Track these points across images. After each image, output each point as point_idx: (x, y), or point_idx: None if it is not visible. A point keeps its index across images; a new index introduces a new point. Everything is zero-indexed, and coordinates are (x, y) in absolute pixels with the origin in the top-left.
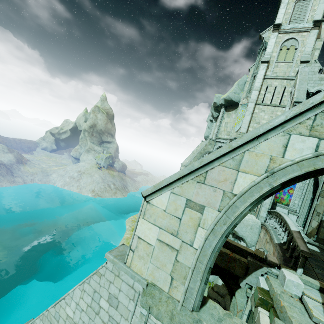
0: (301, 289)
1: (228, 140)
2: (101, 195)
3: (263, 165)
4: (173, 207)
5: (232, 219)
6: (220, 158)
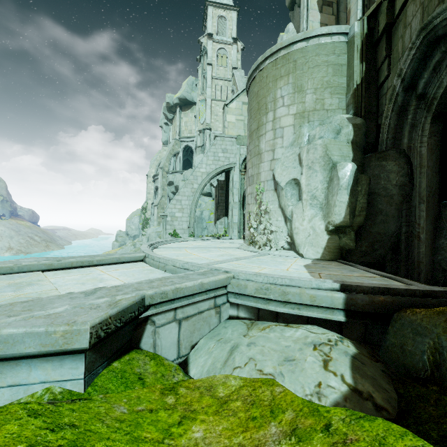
0: None
1: (198, 133)
2: (27, 251)
3: None
4: (238, 106)
5: None
6: None
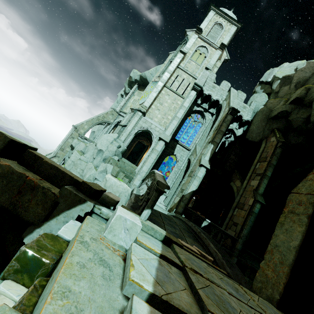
0: (136, 234)
1: (130, 111)
2: None
3: None
4: None
5: None
6: None
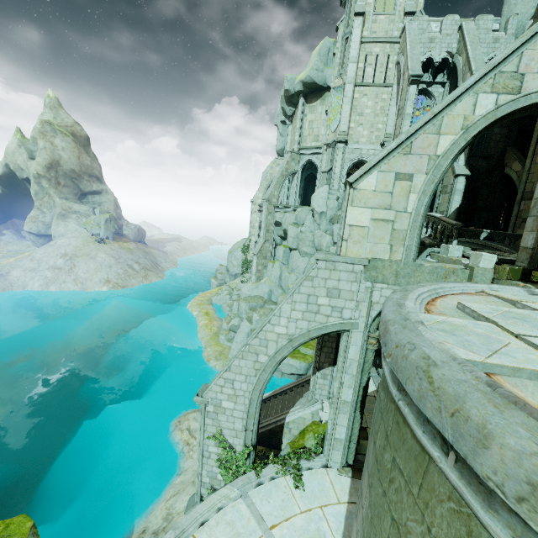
0: (462, 250)
1: (324, 147)
2: (124, 284)
3: (459, 125)
4: (383, 184)
5: (439, 177)
6: (423, 126)
